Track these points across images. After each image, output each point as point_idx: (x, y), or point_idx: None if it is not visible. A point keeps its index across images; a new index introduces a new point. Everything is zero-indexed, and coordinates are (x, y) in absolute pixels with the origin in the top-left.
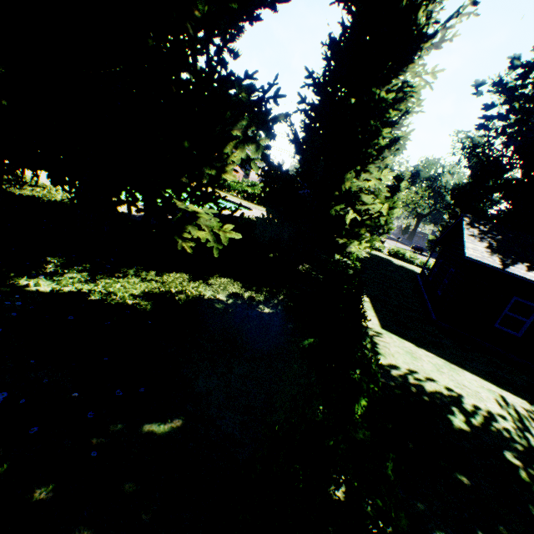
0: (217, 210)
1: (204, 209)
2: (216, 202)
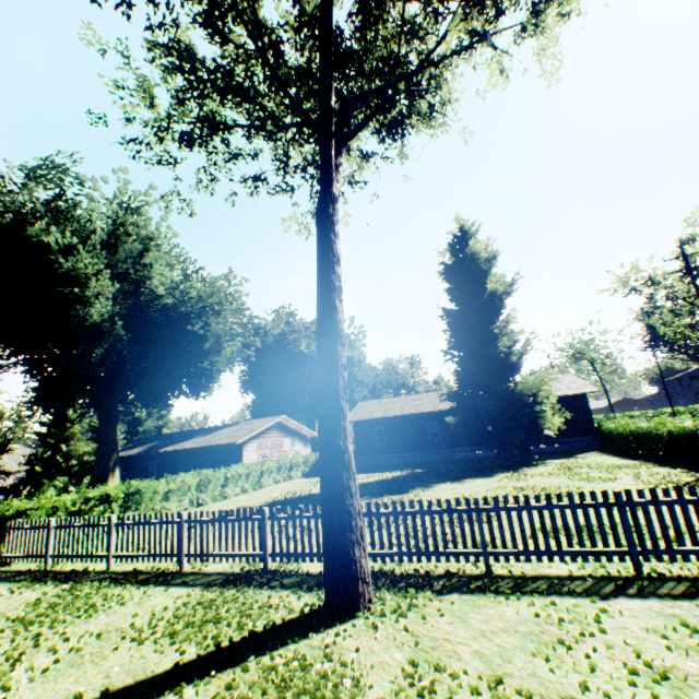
0: None
1: None
2: None
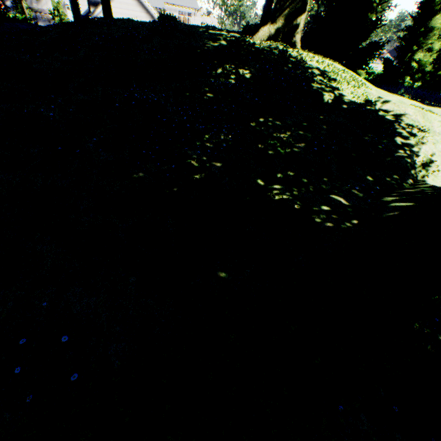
0: (366, 73)
1: (363, 72)
2: (366, 71)
